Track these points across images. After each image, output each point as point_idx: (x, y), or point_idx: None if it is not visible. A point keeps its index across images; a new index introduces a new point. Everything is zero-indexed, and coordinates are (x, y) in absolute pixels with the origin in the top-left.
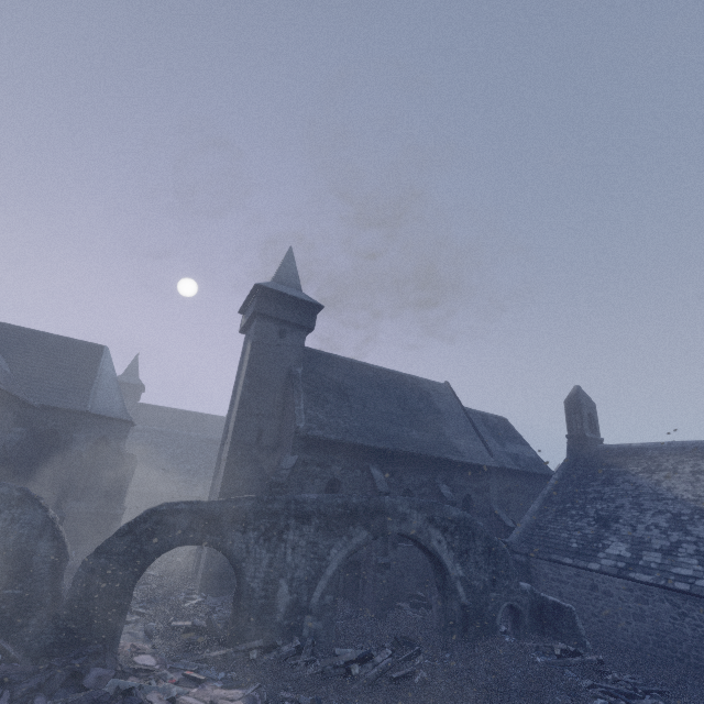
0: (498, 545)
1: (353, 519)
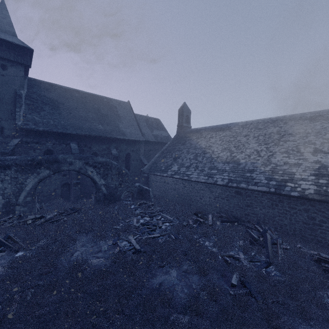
0: (124, 171)
1: (39, 166)
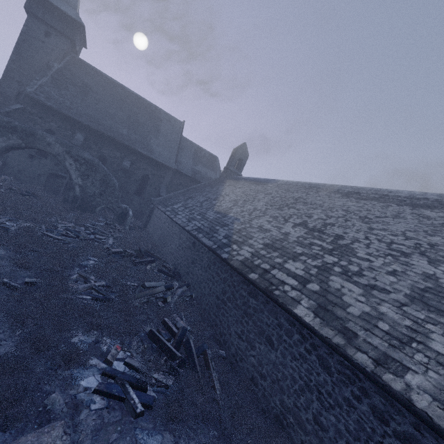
0: (112, 181)
1: (13, 132)
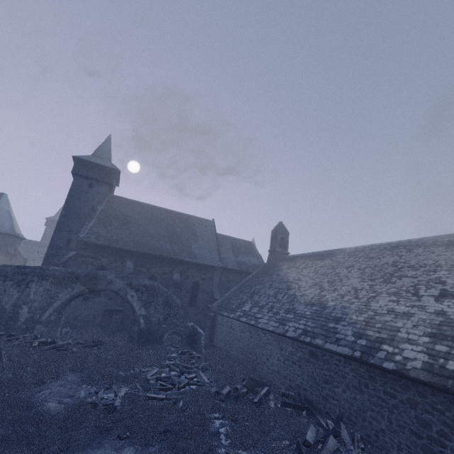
0: (174, 301)
1: (76, 280)
